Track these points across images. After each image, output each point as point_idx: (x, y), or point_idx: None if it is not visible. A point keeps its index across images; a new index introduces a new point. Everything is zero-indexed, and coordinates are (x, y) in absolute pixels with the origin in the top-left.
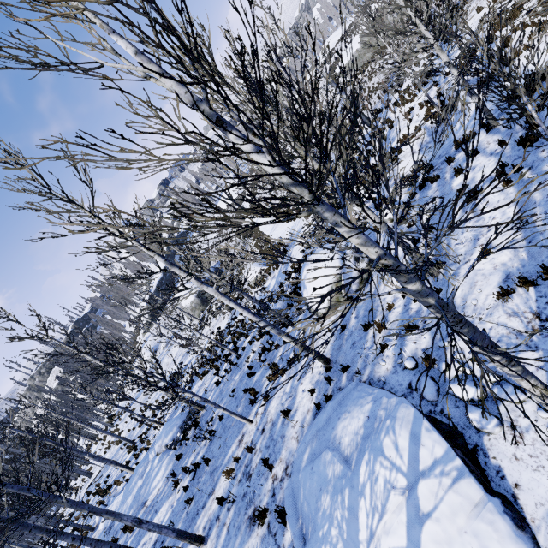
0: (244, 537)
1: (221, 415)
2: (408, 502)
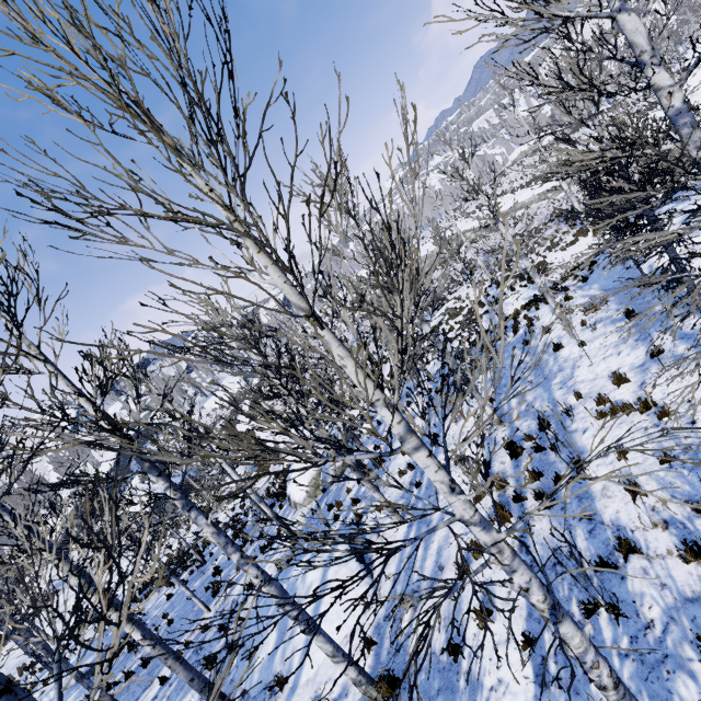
0: (187, 690)
1: (171, 619)
2: (321, 581)
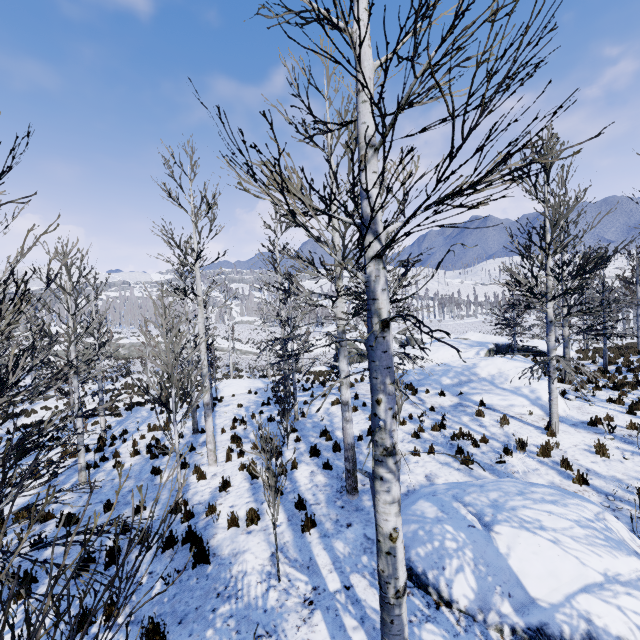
0: None
1: None
2: None
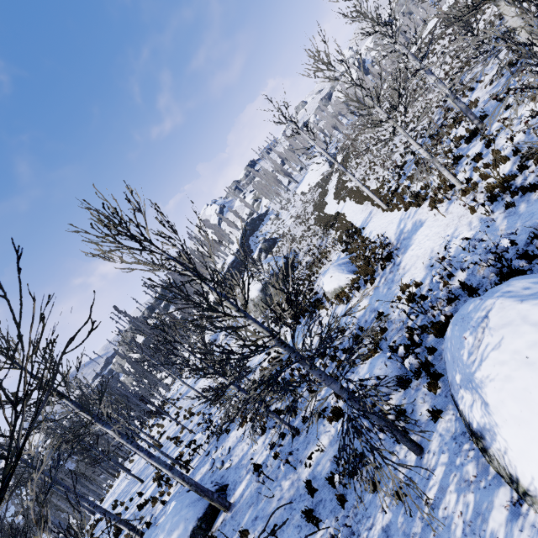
0: None
1: None
2: None
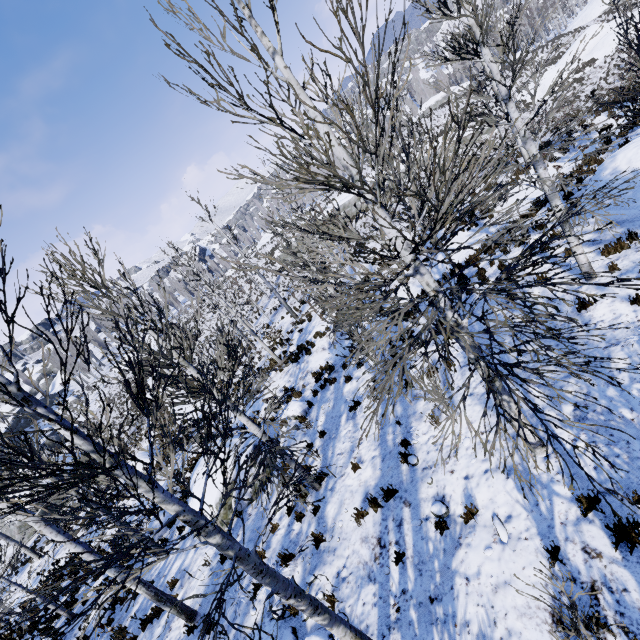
0: None
1: None
2: None
